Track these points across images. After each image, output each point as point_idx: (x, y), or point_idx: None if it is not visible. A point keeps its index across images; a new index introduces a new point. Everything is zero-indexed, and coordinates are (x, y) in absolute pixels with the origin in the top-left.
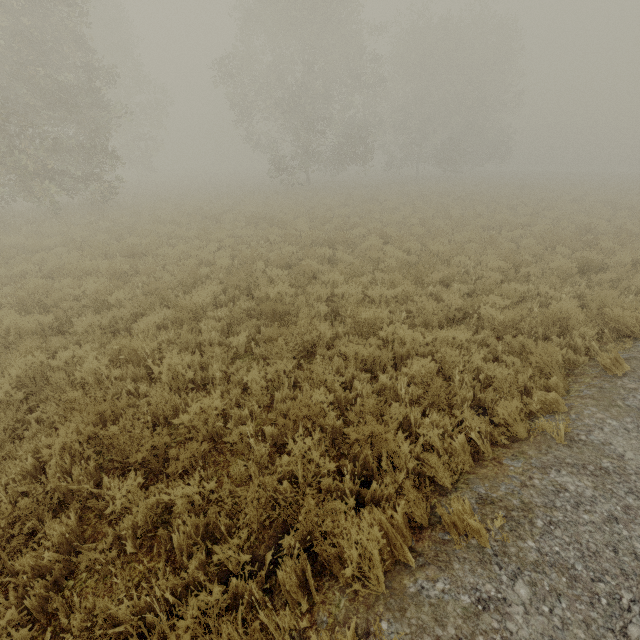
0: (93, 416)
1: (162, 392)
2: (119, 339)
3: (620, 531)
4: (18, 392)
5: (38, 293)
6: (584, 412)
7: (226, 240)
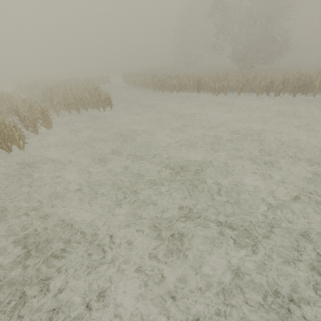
0: None
1: None
2: None
3: None
4: None
5: None
6: None
7: None
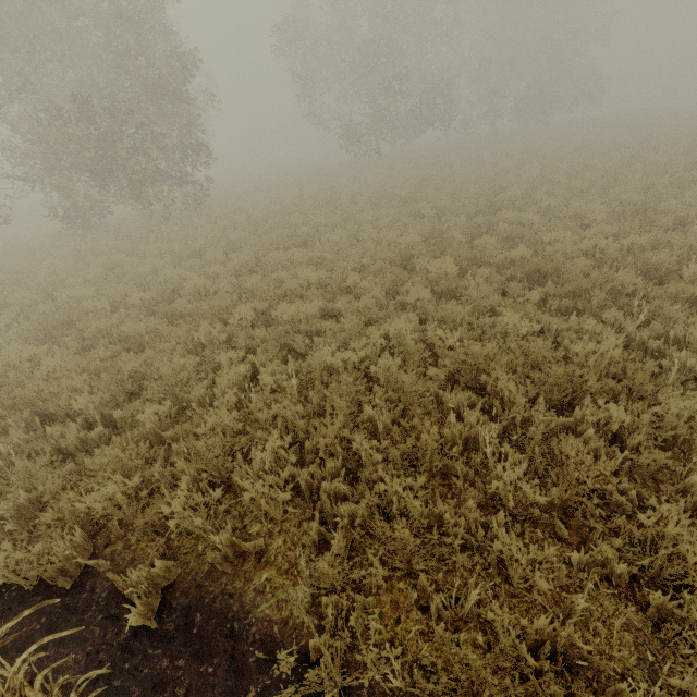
0: (505, 365)
1: (543, 341)
2: (446, 305)
3: None
4: (397, 358)
5: (272, 285)
6: None
7: (383, 219)
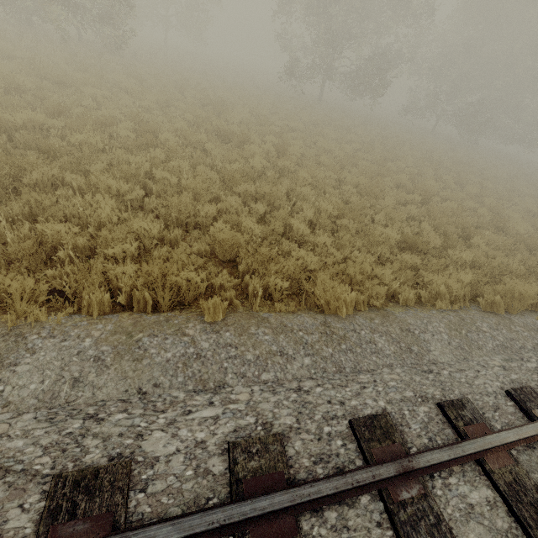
0: None
1: None
2: None
3: None
4: None
5: None
6: (96, 325)
7: (145, 101)
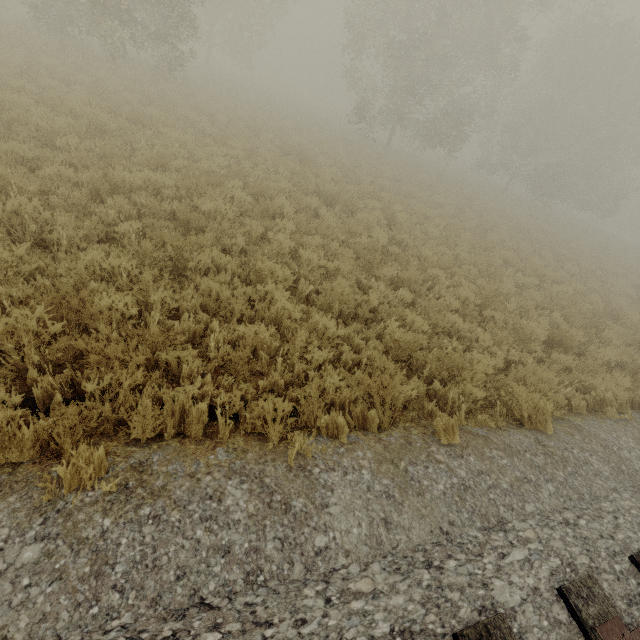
0: None
1: None
2: None
3: (214, 564)
4: None
5: (2, 105)
6: (356, 452)
7: (235, 150)
